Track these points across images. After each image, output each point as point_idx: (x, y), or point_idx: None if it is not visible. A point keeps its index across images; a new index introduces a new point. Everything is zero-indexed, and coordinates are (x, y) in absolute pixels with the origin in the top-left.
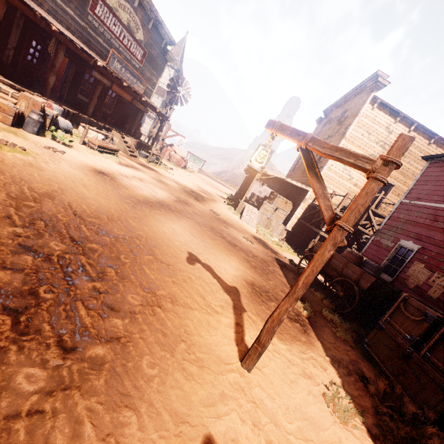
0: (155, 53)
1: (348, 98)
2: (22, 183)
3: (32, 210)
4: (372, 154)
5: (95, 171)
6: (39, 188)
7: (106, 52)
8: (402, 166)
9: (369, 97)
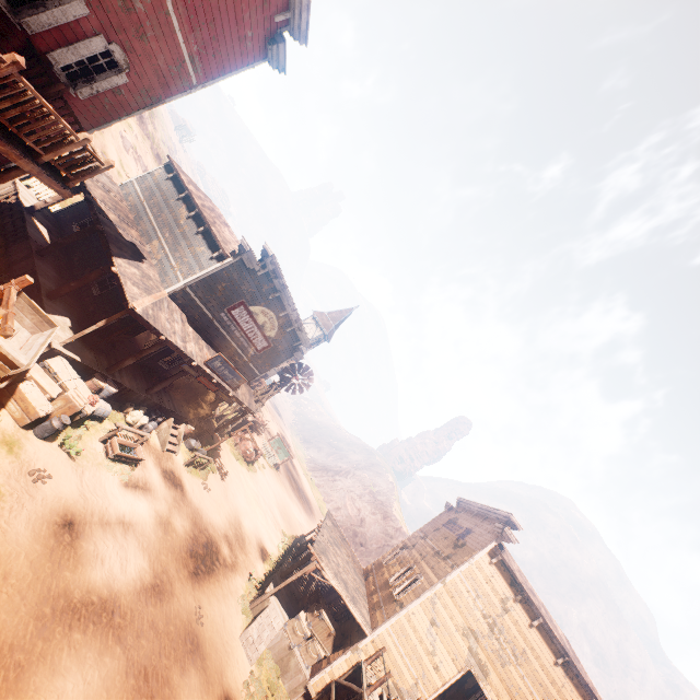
0: (282, 348)
1: (481, 513)
2: None
3: None
4: (473, 629)
5: (61, 523)
6: None
7: (222, 337)
8: (511, 677)
9: (490, 543)
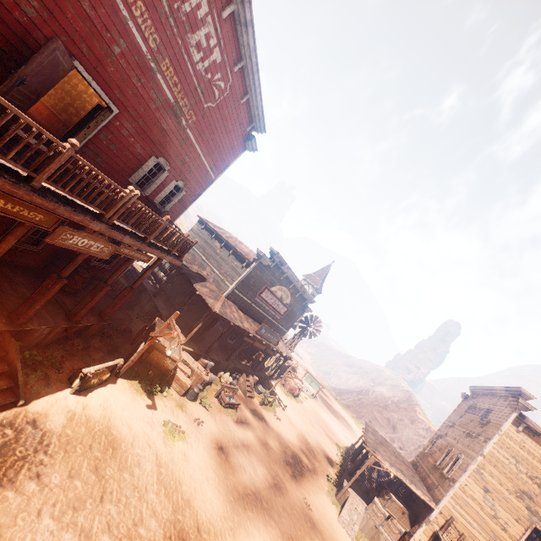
0: (296, 308)
1: (494, 394)
2: (179, 488)
3: (180, 526)
4: (525, 491)
5: (217, 448)
6: (186, 492)
7: (259, 313)
8: None
9: (511, 415)
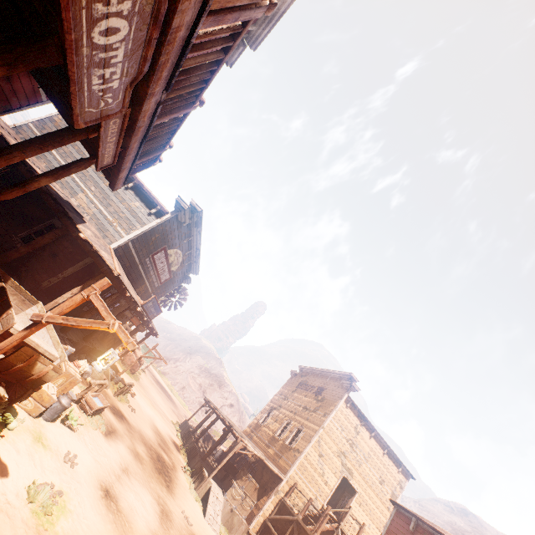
0: (178, 277)
1: (325, 375)
2: None
3: None
4: (342, 450)
5: (104, 495)
6: None
7: (140, 277)
8: (364, 471)
9: (345, 395)
